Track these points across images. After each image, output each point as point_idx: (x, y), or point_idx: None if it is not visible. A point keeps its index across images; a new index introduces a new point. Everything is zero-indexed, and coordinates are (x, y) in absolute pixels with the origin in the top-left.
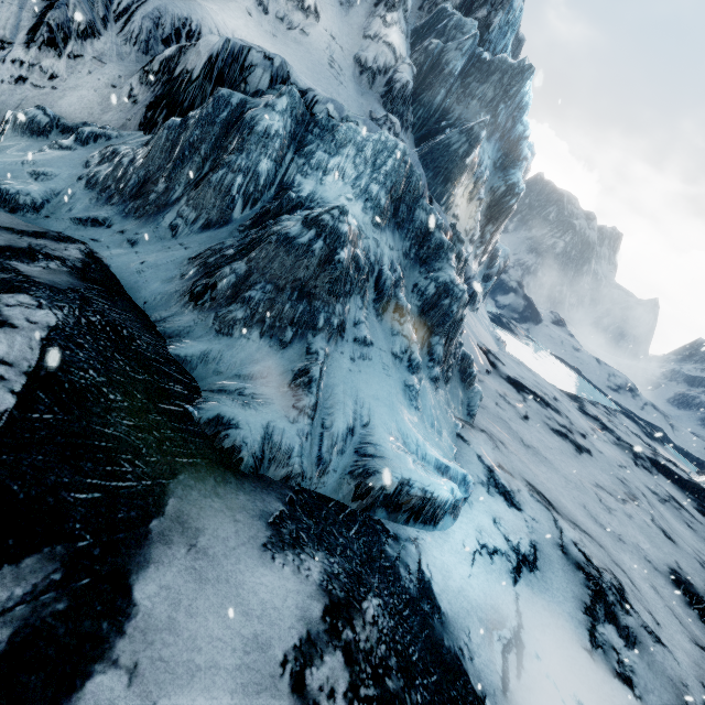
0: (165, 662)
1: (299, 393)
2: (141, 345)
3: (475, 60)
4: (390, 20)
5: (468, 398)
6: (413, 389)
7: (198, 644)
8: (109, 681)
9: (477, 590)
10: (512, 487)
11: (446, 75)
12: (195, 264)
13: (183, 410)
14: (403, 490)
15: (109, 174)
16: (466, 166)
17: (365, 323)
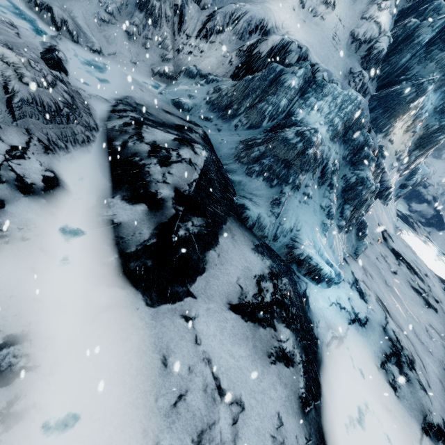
0: (225, 258)
1: (273, 207)
2: (223, 171)
3: (442, 33)
4: (383, 6)
5: (358, 245)
6: (326, 225)
7: (233, 260)
8: (214, 253)
9: (328, 314)
10: (366, 292)
11: (415, 44)
12: (242, 144)
13: (232, 198)
14: (307, 260)
15: (216, 99)
16: (409, 109)
17: (311, 187)
